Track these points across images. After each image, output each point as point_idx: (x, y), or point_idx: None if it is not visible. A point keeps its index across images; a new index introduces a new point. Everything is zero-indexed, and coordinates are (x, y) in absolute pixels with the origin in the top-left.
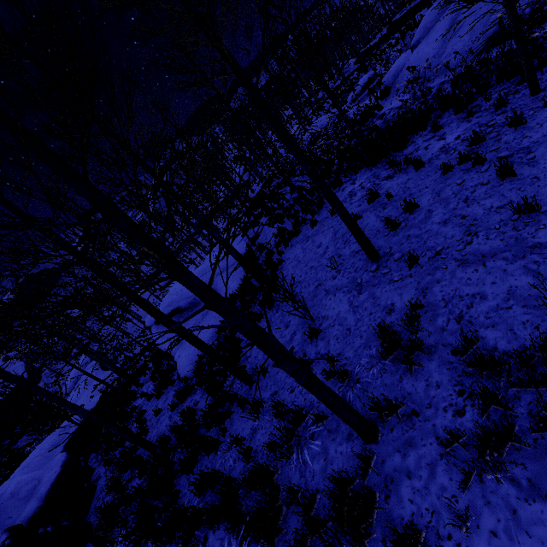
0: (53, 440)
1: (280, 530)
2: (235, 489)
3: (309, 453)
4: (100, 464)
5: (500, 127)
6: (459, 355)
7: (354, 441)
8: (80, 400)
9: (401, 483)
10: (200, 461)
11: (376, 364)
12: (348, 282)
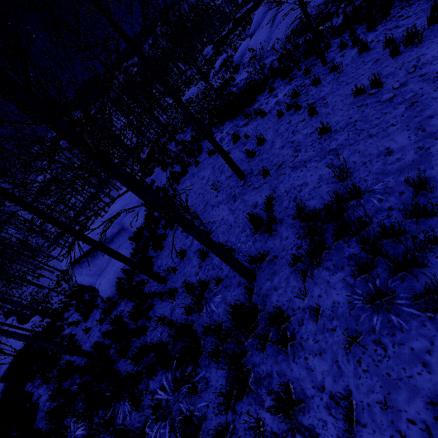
0: None
1: (201, 353)
2: (165, 346)
3: (214, 305)
4: (38, 388)
5: (308, 86)
6: (296, 219)
7: (242, 286)
8: (1, 356)
9: (271, 295)
10: (133, 345)
11: (250, 239)
12: (226, 196)
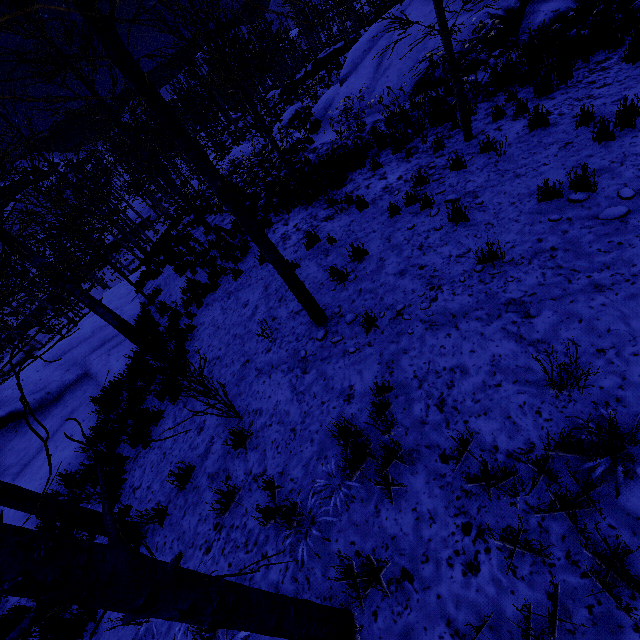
0: None
1: None
2: None
3: None
4: None
5: (441, 170)
6: (451, 463)
7: None
8: None
9: None
10: None
11: (338, 487)
12: (287, 356)
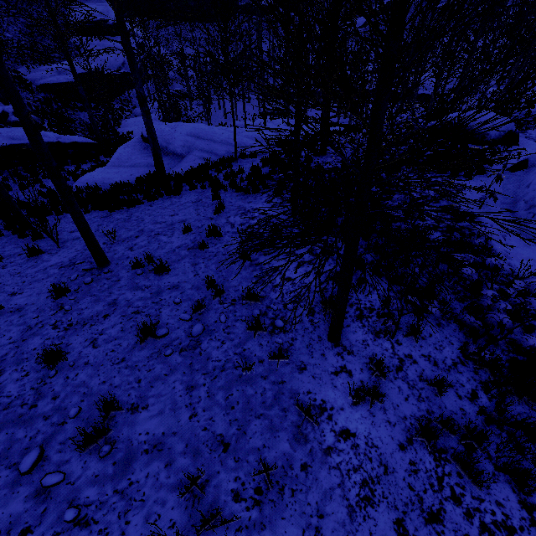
0: (17, 134)
1: None
2: None
3: None
4: (8, 175)
5: (273, 316)
6: None
7: None
8: (129, 128)
9: None
10: None
11: None
12: (87, 255)
